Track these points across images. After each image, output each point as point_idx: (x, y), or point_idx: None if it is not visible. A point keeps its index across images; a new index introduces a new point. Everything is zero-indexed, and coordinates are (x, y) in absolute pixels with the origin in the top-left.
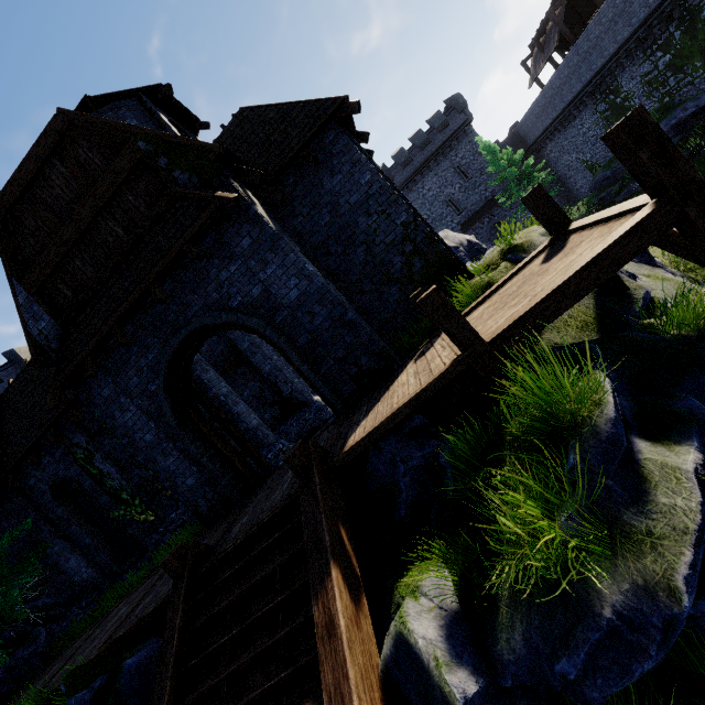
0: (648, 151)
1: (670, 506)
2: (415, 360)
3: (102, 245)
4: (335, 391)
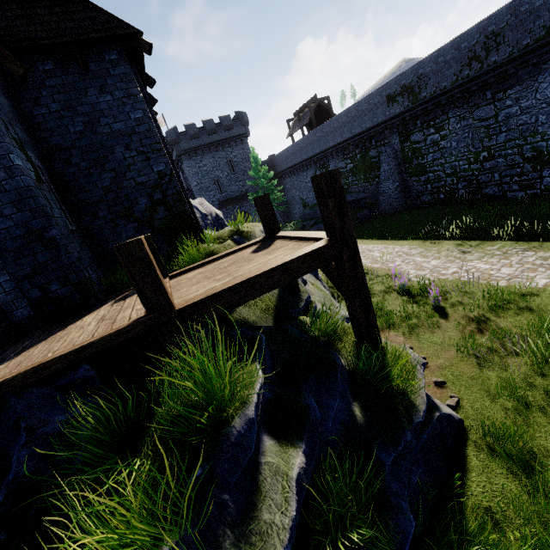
0: (334, 202)
1: (269, 523)
2: (115, 302)
3: None
4: None
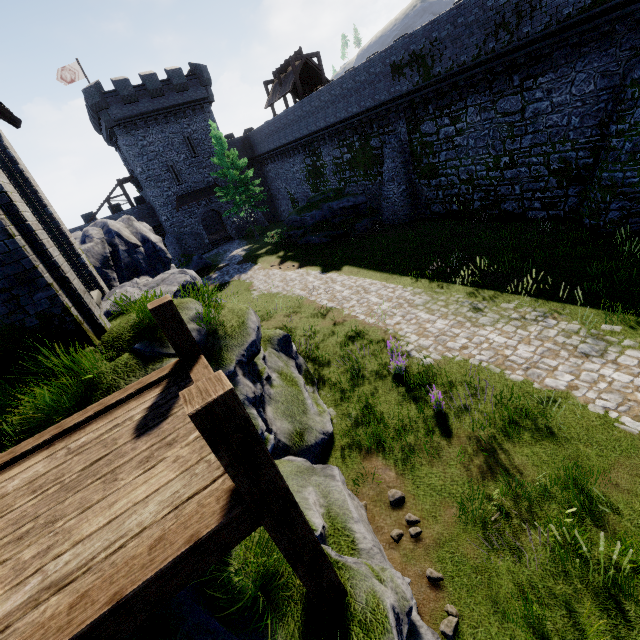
0: (229, 452)
1: None
2: None
3: None
4: None
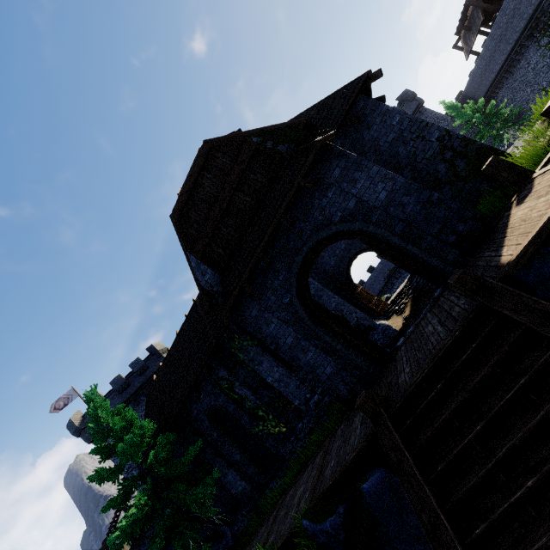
0: None
1: None
2: (519, 204)
3: (238, 212)
4: (441, 260)
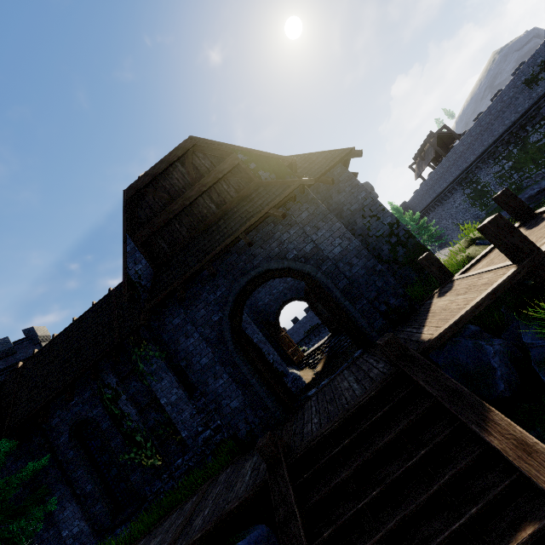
0: None
1: None
2: (441, 296)
3: (198, 214)
4: (369, 323)
